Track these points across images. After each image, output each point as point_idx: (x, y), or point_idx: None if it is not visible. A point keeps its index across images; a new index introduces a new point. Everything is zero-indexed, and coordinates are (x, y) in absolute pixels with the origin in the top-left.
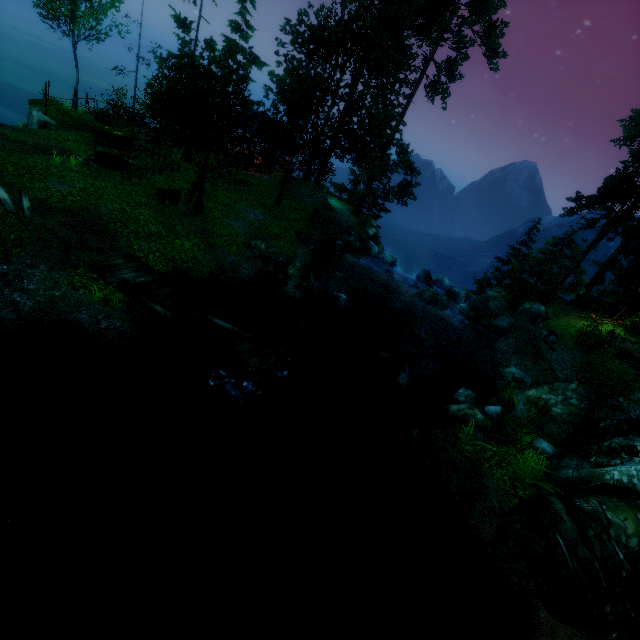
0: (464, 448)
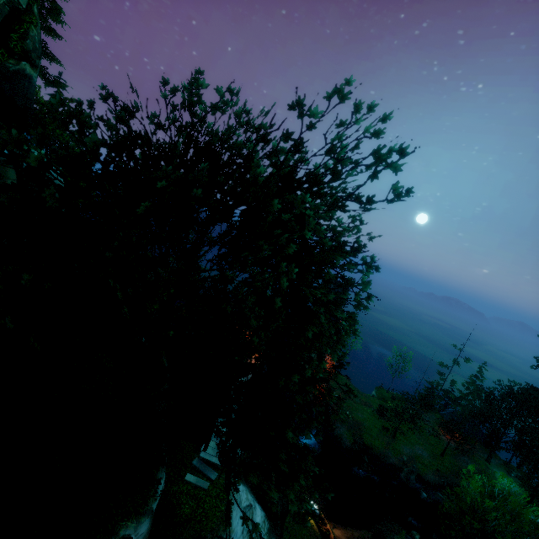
0: (401, 534)
